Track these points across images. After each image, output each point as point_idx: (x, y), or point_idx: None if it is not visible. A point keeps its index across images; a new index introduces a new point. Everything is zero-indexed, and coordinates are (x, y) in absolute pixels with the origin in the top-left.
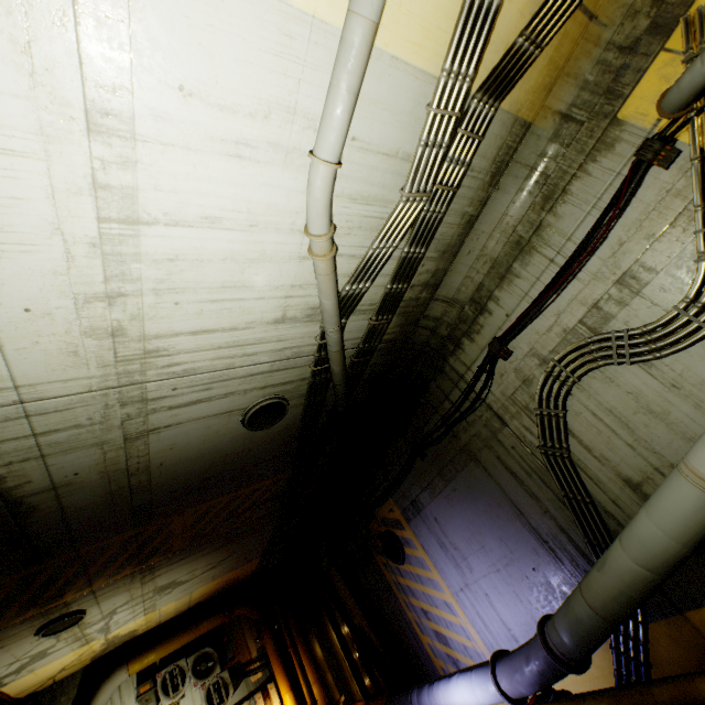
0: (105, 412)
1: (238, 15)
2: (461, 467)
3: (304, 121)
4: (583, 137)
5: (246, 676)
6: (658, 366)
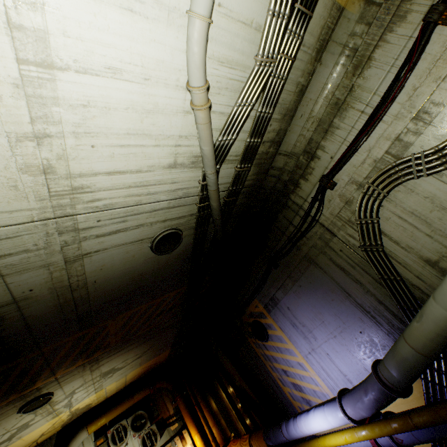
0: (47, 239)
1: None
2: (304, 270)
3: None
4: (381, 15)
5: (167, 427)
6: None
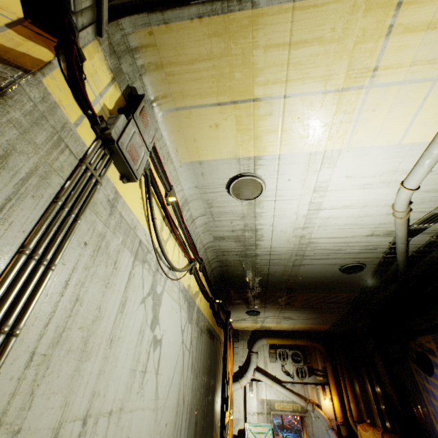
0: (289, 257)
1: (375, 154)
2: None
3: (400, 172)
4: None
5: (314, 374)
6: None
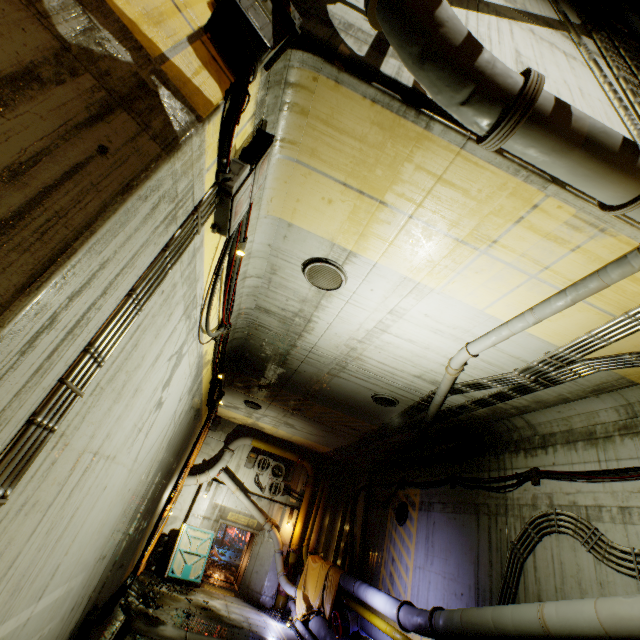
0: (329, 363)
1: (459, 308)
2: (467, 511)
3: (471, 334)
4: None
5: (289, 495)
6: (602, 567)
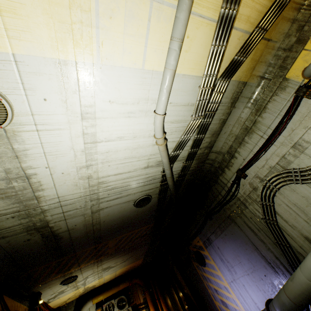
0: (85, 203)
1: (127, 77)
2: (227, 225)
3: (151, 101)
4: (271, 85)
5: (138, 310)
6: None
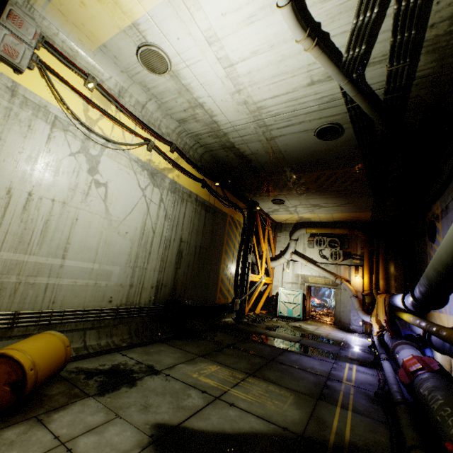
0: (255, 130)
1: None
2: None
3: None
4: None
5: (351, 258)
6: None
